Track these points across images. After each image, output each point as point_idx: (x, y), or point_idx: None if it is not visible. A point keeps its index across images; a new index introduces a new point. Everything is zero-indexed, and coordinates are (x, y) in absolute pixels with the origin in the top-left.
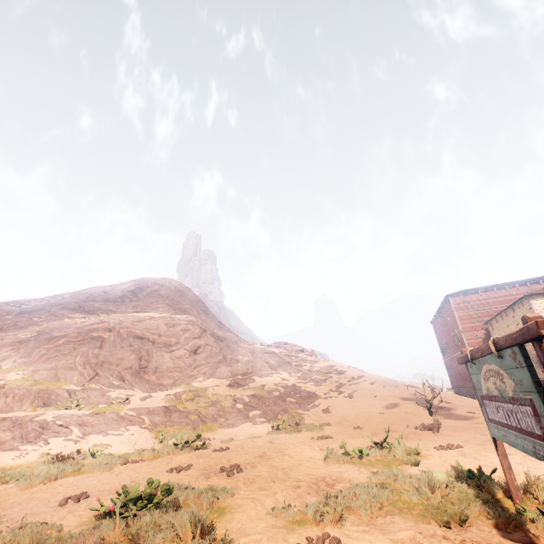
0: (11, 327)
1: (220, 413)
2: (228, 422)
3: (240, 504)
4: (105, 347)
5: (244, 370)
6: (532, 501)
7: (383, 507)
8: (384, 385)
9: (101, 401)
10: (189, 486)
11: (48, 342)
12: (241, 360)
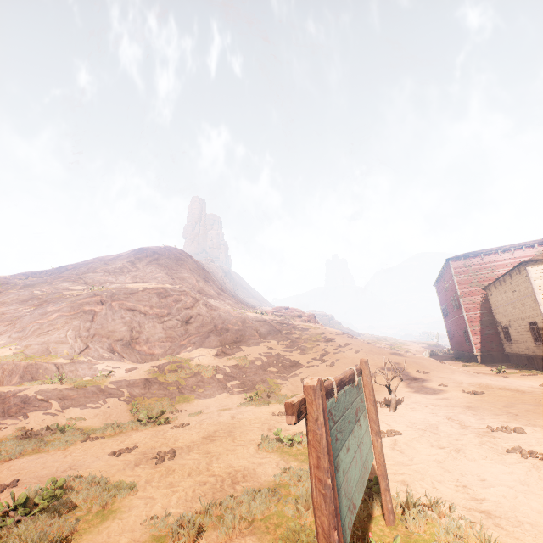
0: (14, 301)
1: (199, 384)
2: (205, 393)
3: (134, 506)
4: (97, 320)
5: (233, 339)
6: (404, 524)
7: (254, 522)
8: (369, 353)
9: (88, 374)
10: (101, 481)
11: (42, 317)
12: (231, 330)
